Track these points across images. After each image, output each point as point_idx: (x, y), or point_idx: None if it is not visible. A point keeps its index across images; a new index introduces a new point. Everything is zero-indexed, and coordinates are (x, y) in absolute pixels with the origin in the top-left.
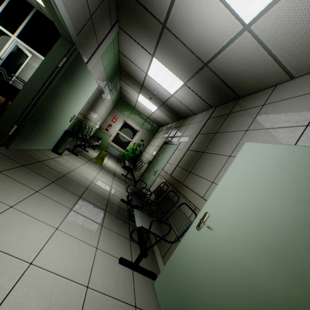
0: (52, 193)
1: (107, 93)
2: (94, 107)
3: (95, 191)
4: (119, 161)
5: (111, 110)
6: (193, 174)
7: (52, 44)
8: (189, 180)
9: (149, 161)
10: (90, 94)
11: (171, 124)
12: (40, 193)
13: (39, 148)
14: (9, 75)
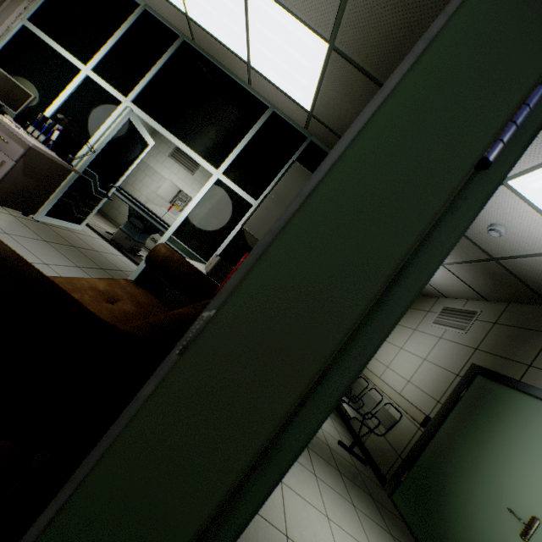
0: None
1: None
2: None
3: None
4: None
5: None
6: None
7: (207, 115)
8: None
9: (425, 417)
10: None
11: (464, 302)
12: None
13: None
14: (104, 186)
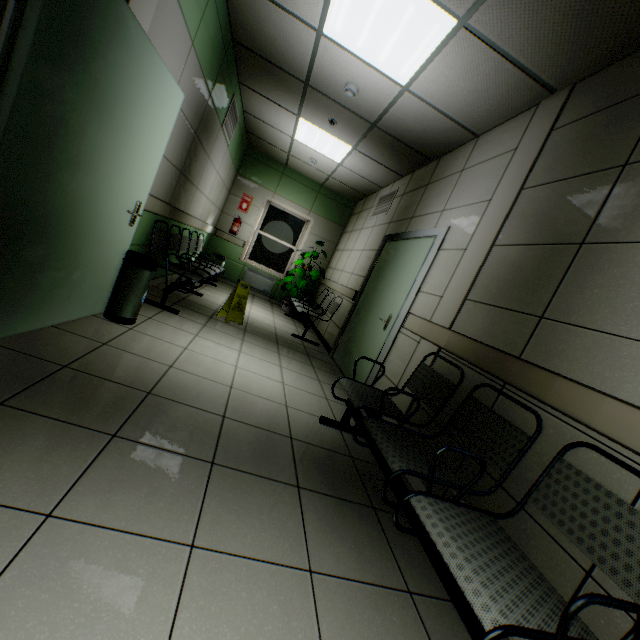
0: (112, 497)
1: (214, 132)
2: (189, 176)
3: (247, 416)
4: (276, 301)
5: (232, 181)
6: (567, 324)
7: None
8: (553, 348)
9: (355, 292)
10: (168, 127)
11: (391, 186)
12: (61, 517)
13: (62, 321)
14: None
